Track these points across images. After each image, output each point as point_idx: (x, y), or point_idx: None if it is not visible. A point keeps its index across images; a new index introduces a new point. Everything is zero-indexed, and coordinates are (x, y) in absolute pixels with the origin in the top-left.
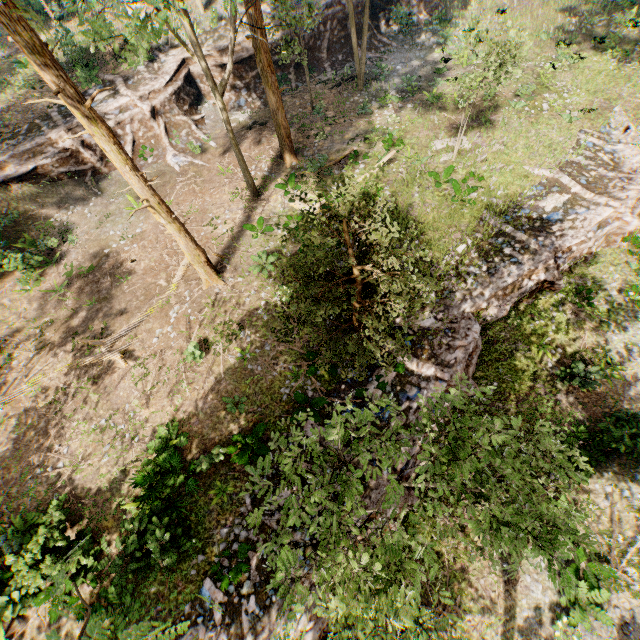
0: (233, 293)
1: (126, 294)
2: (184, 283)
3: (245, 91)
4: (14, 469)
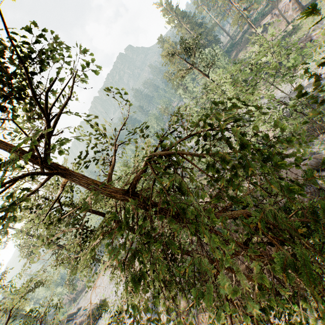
0: None
1: None
2: None
3: None
4: None
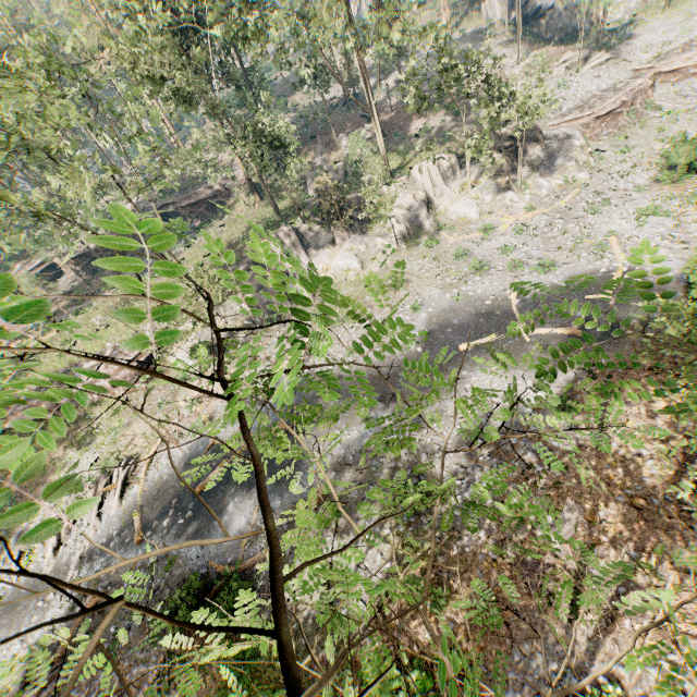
0: None
1: None
2: None
3: (82, 271)
4: None
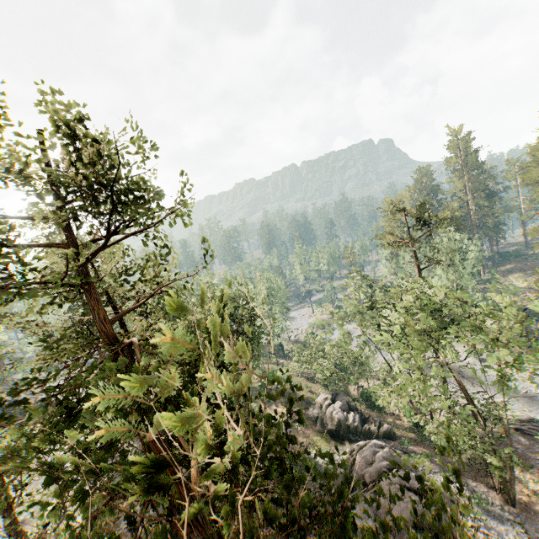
0: None
1: None
2: None
3: None
4: None
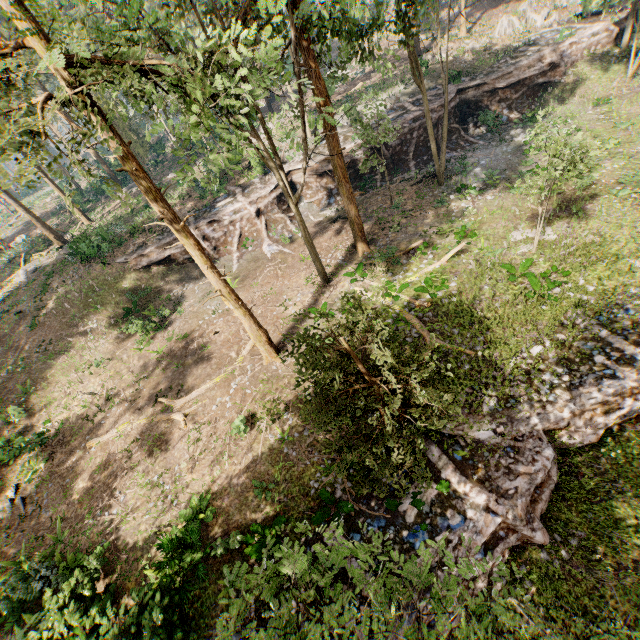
0: (287, 372)
1: (204, 361)
2: (249, 357)
3: (335, 191)
4: (84, 505)
